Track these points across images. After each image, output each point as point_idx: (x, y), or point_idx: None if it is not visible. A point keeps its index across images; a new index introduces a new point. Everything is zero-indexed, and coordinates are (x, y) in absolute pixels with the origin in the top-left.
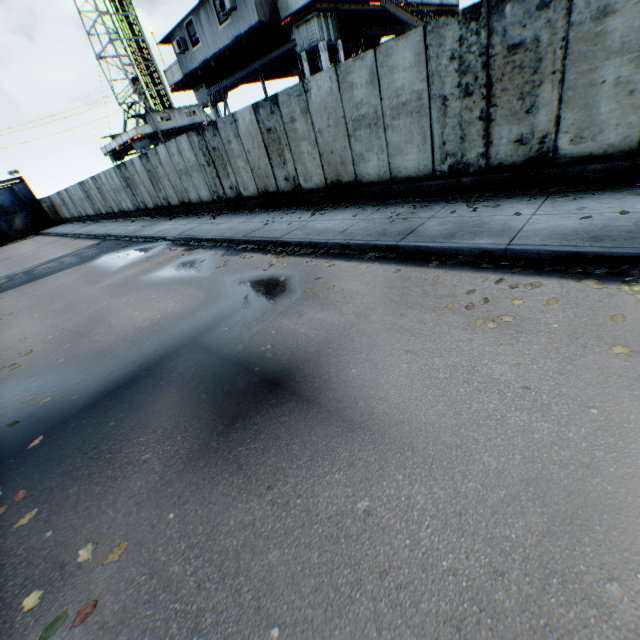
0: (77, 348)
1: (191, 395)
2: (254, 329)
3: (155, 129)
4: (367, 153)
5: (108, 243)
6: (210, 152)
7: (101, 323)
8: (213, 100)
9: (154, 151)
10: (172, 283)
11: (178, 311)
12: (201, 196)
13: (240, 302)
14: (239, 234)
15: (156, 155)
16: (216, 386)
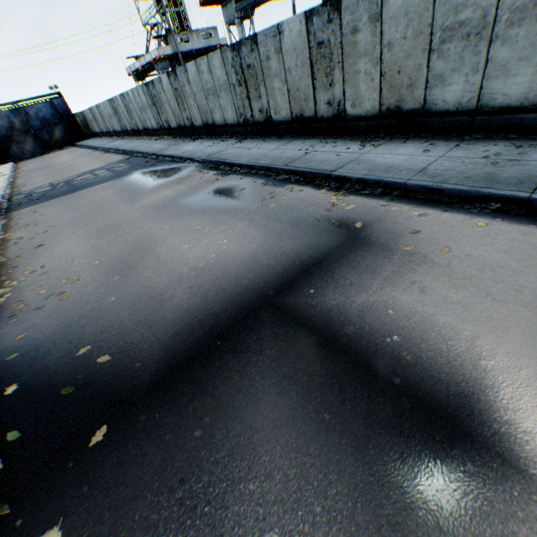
0: (126, 284)
1: (304, 407)
2: (355, 300)
3: (174, 51)
4: (451, 74)
5: (136, 159)
6: (243, 70)
7: (147, 253)
8: (240, 17)
9: (183, 69)
10: (215, 213)
11: (235, 252)
12: (226, 118)
13: (314, 252)
14: (278, 162)
15: (184, 73)
16: (339, 399)
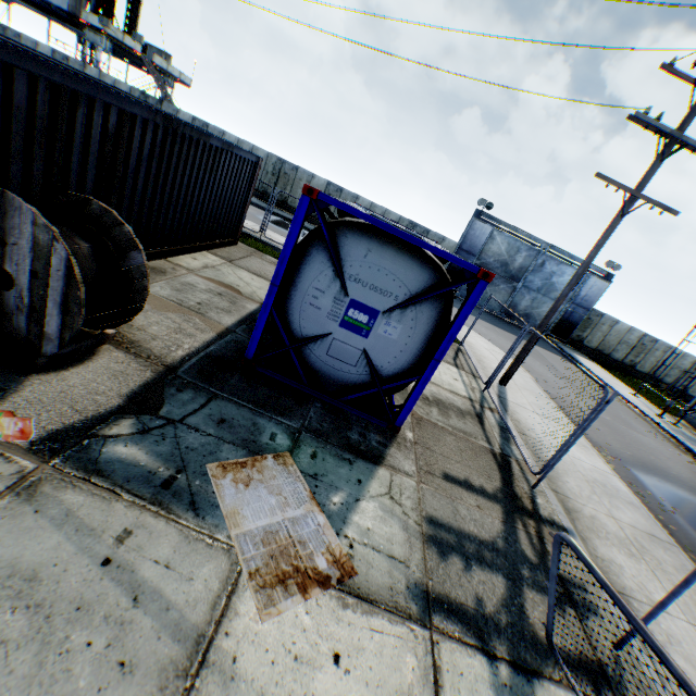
0: None
1: None
2: None
3: None
4: None
5: None
6: None
7: None
8: None
9: None
10: None
11: None
12: None
13: None
14: None
15: None
16: None
